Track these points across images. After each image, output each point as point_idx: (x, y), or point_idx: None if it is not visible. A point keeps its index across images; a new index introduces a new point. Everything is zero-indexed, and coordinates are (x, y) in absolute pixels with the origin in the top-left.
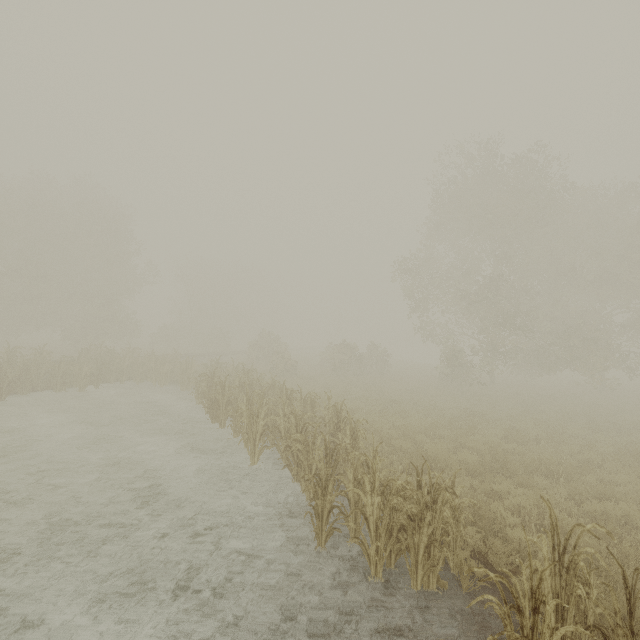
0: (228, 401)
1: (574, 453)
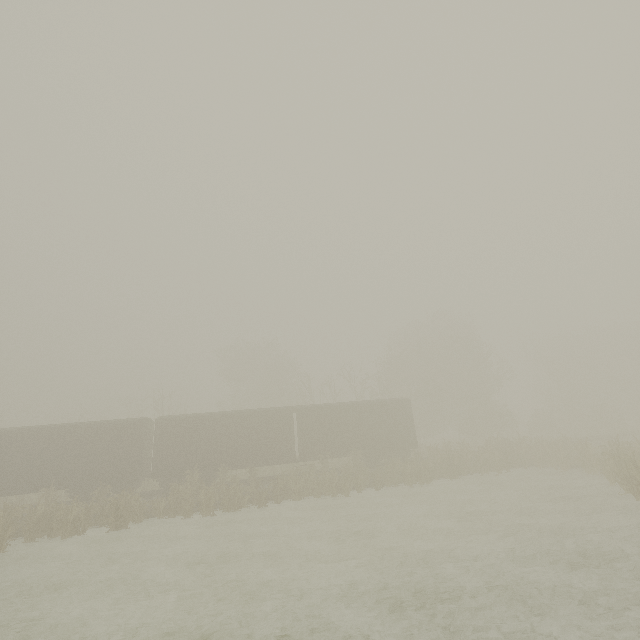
0: None
1: None
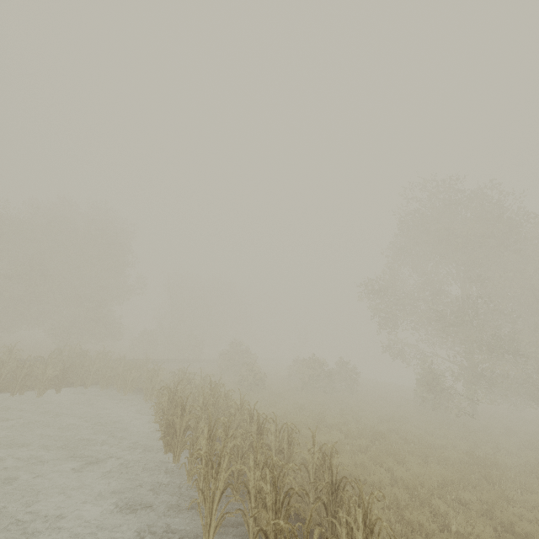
0: (187, 426)
1: None
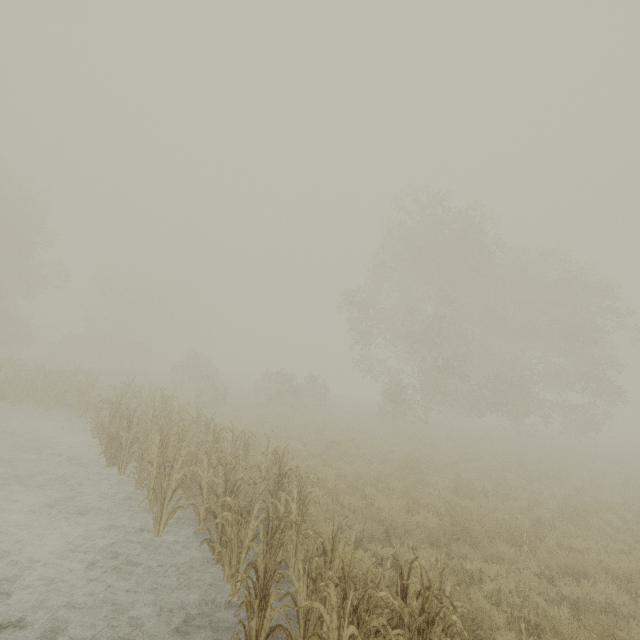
0: (135, 439)
1: (523, 509)
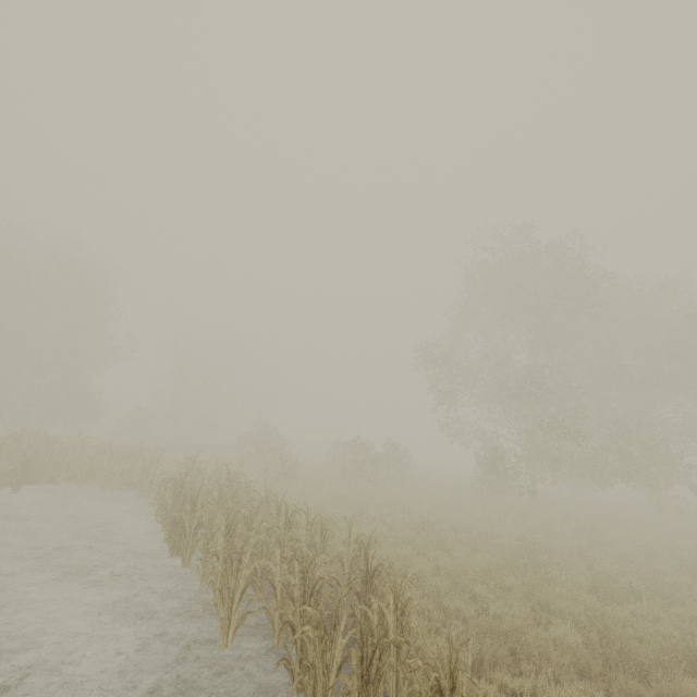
0: (199, 524)
1: None
